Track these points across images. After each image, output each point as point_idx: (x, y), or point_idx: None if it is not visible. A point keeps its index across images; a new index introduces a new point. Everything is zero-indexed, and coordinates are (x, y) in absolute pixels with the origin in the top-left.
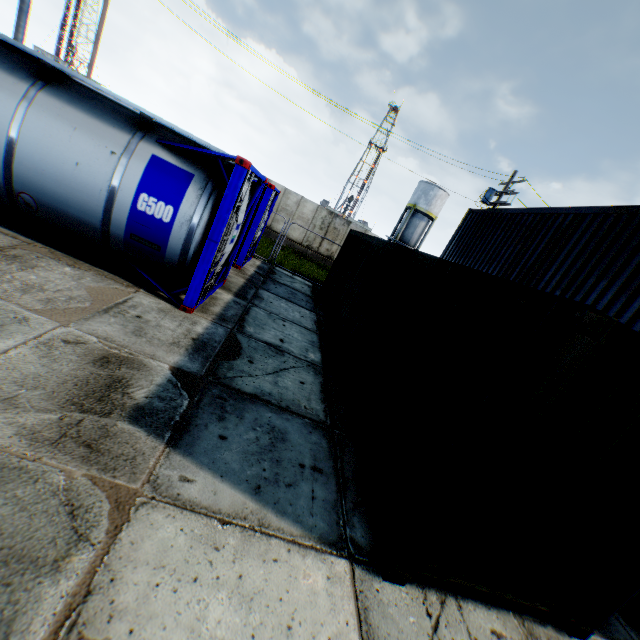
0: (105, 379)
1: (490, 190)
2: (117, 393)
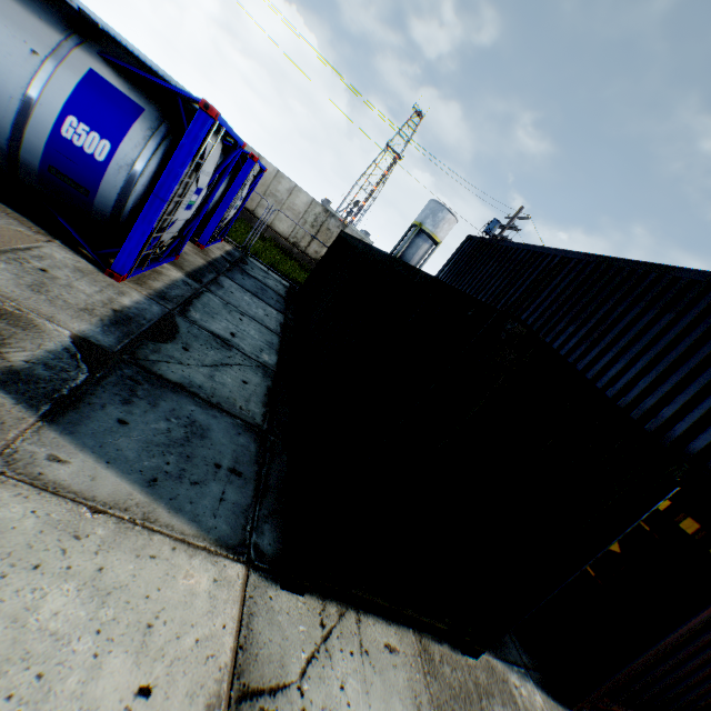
0: None
1: (495, 221)
2: None
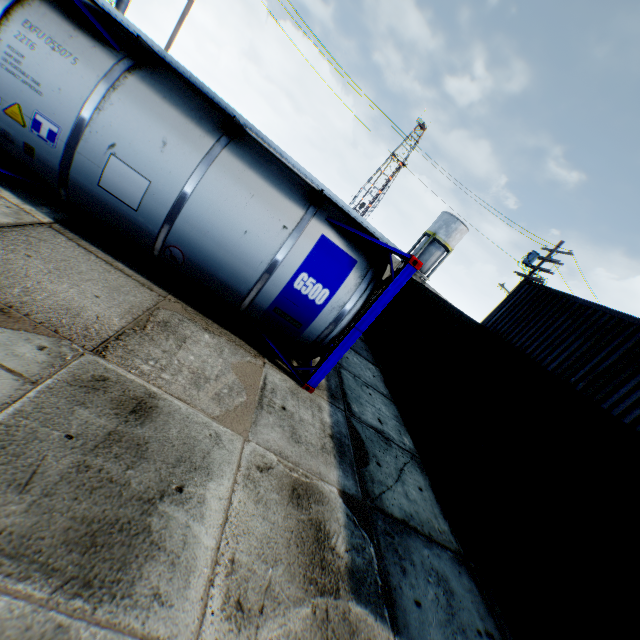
0: (309, 527)
1: (534, 254)
2: (327, 550)
